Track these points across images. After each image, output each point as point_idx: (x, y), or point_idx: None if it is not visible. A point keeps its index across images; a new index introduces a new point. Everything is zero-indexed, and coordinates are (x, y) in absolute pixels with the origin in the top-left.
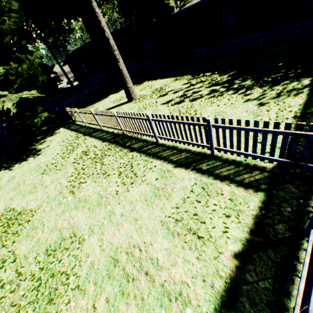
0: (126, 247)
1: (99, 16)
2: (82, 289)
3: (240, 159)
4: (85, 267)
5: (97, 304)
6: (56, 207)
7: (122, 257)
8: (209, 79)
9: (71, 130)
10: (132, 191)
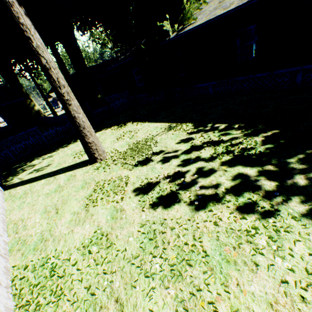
0: None
1: (26, 30)
2: None
3: None
4: None
5: None
6: None
7: None
8: (224, 139)
9: None
10: None
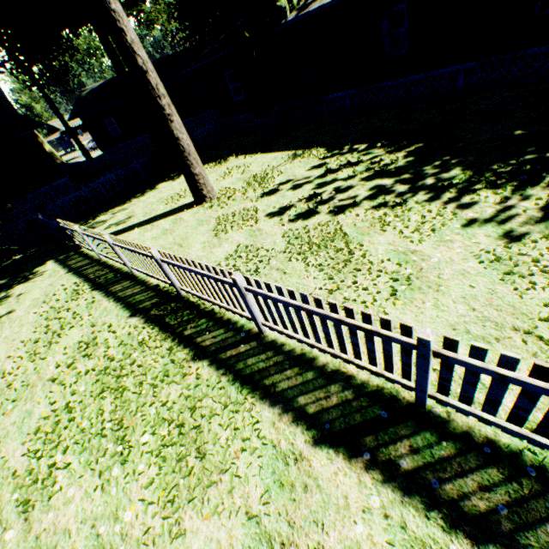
0: None
1: (119, 20)
2: None
3: (511, 439)
4: None
5: None
6: None
7: None
8: (364, 159)
9: (69, 270)
10: (192, 539)
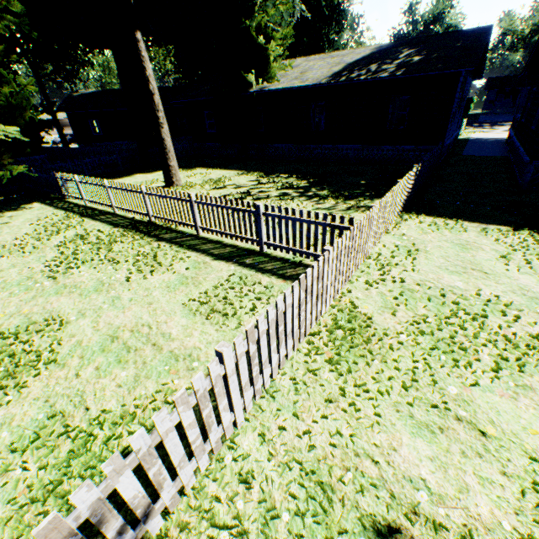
0: (132, 326)
1: (145, 62)
2: (61, 364)
3: (289, 257)
4: (68, 345)
5: (83, 372)
6: (21, 292)
7: (124, 334)
8: (283, 181)
9: (57, 208)
10: (151, 279)
